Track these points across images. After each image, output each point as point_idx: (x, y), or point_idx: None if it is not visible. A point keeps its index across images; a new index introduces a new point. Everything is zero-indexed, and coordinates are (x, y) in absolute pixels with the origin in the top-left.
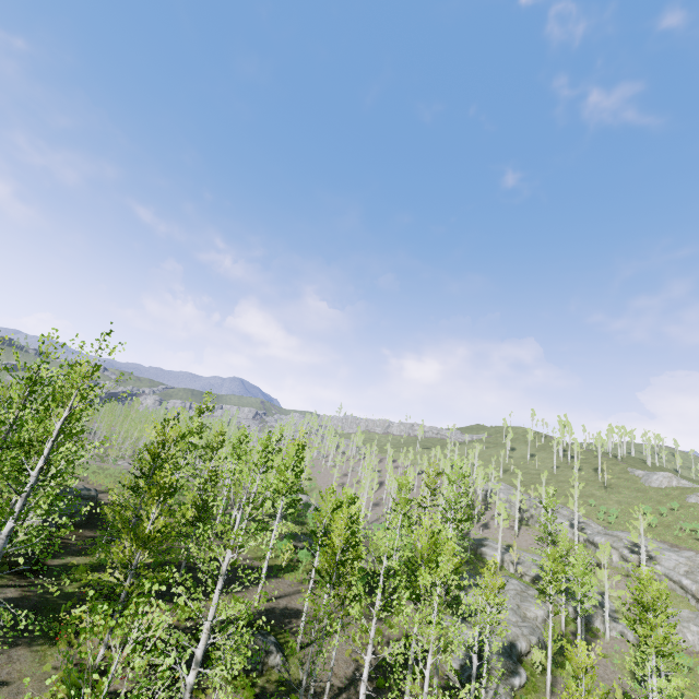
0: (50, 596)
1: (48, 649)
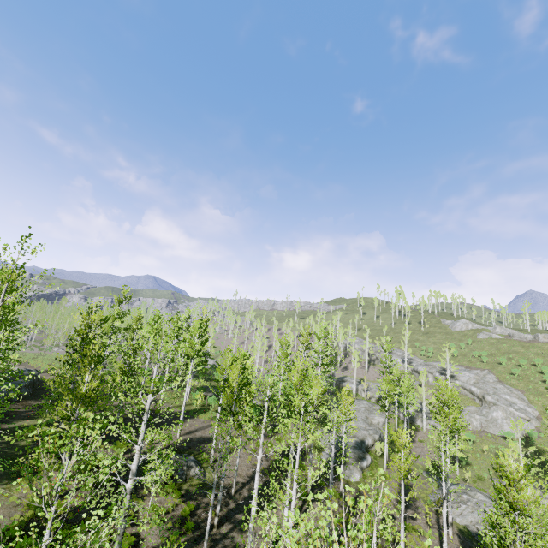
0: (8, 450)
1: (12, 486)
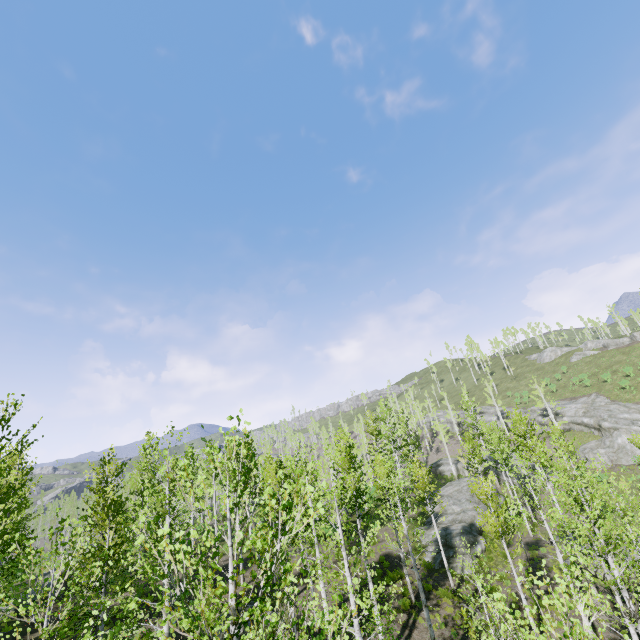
0: None
1: None
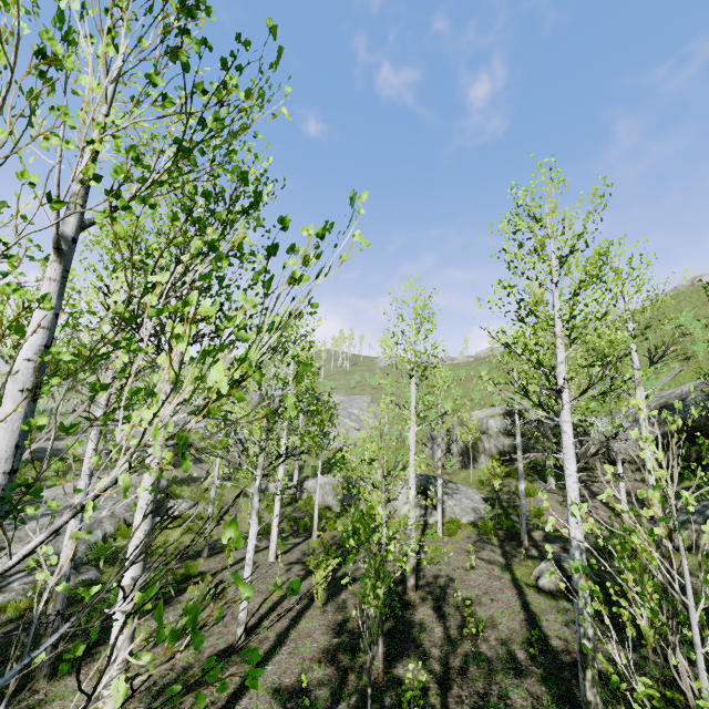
0: None
1: None
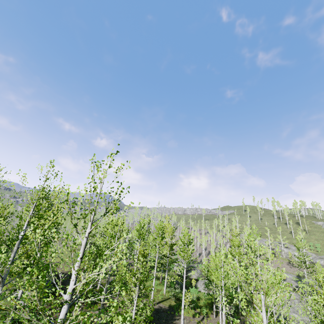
0: None
1: None
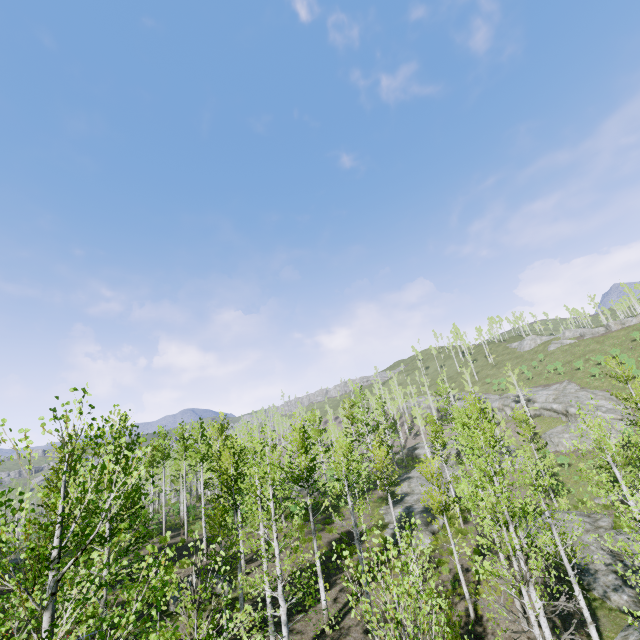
0: None
1: None
